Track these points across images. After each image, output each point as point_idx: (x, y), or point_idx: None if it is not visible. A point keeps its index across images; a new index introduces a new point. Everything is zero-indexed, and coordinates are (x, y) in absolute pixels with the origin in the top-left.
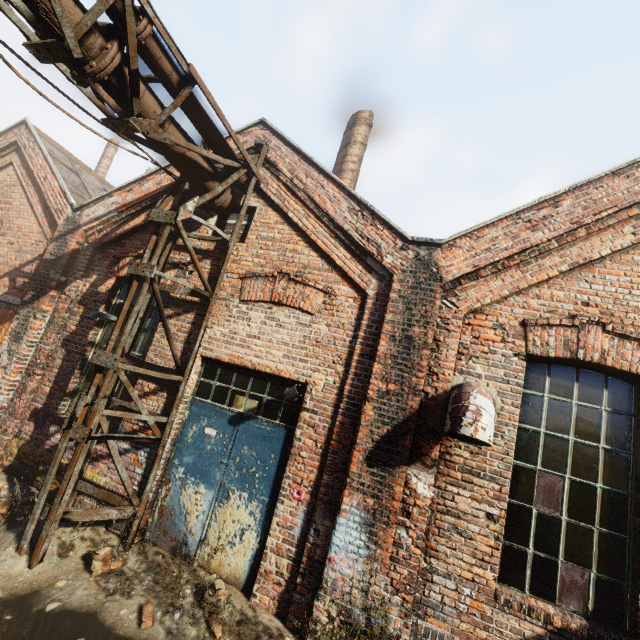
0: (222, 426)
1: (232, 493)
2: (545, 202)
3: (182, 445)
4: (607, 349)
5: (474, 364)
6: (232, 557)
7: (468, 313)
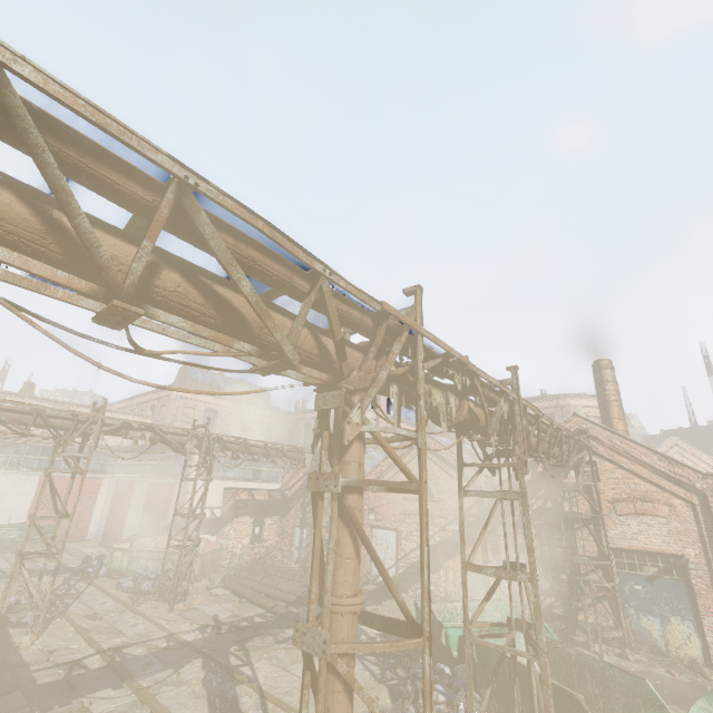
0: (643, 583)
1: (670, 618)
2: None
3: (624, 596)
4: None
5: None
6: (689, 650)
7: None
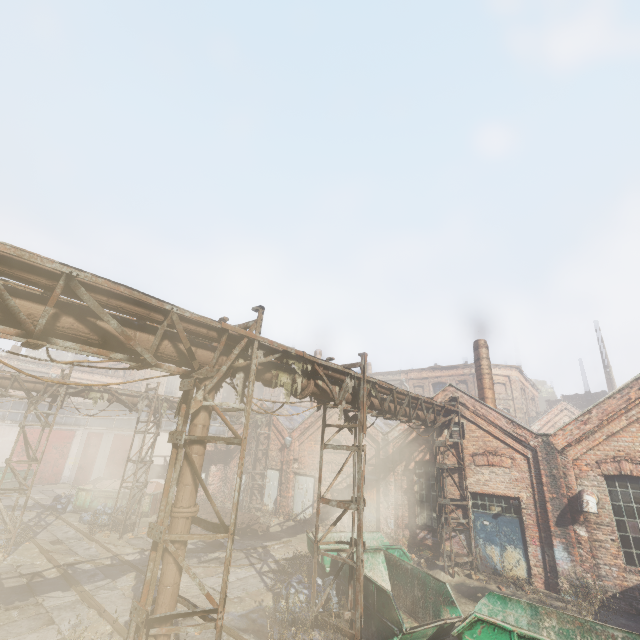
0: (490, 520)
1: (507, 546)
2: (585, 412)
3: (477, 530)
4: (632, 469)
5: (583, 481)
6: (518, 571)
7: (573, 460)
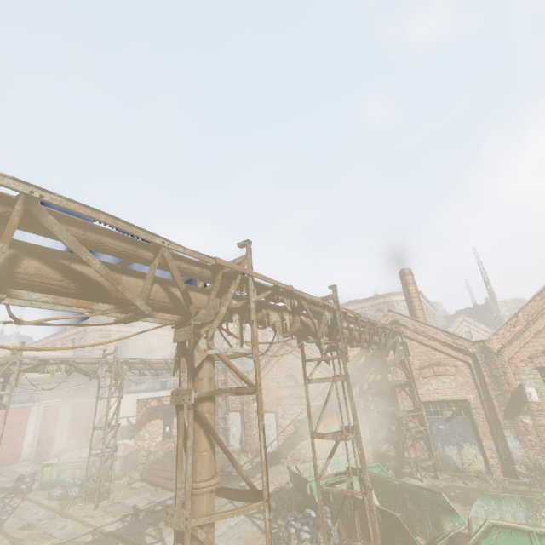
0: (444, 423)
1: (463, 445)
2: (512, 316)
3: (433, 435)
4: None
5: (521, 376)
6: (477, 465)
7: (508, 359)
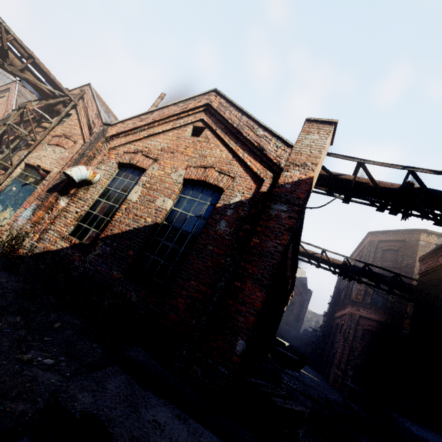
0: (19, 187)
1: (8, 208)
2: (150, 113)
3: (3, 193)
4: (140, 160)
5: (102, 165)
6: None
7: (111, 149)
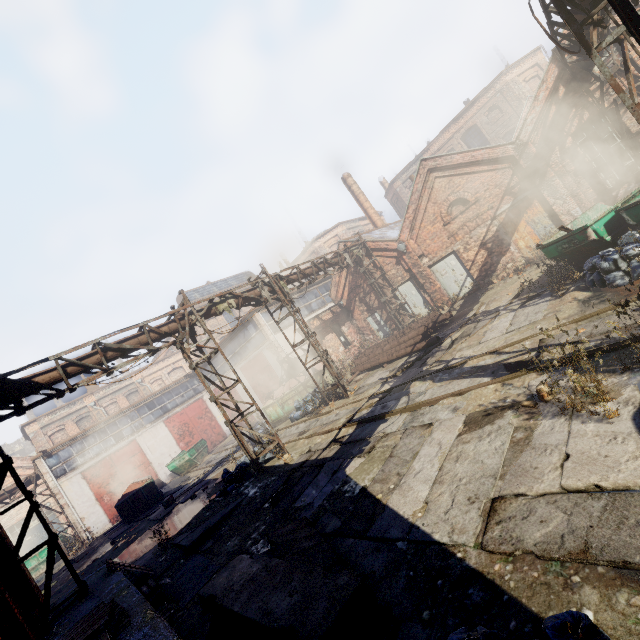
0: None
1: None
2: None
3: None
4: None
5: None
6: None
7: None
